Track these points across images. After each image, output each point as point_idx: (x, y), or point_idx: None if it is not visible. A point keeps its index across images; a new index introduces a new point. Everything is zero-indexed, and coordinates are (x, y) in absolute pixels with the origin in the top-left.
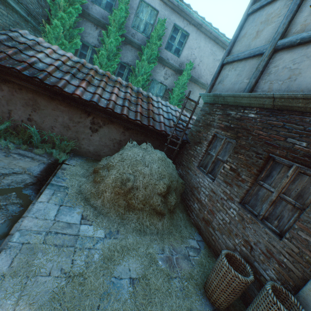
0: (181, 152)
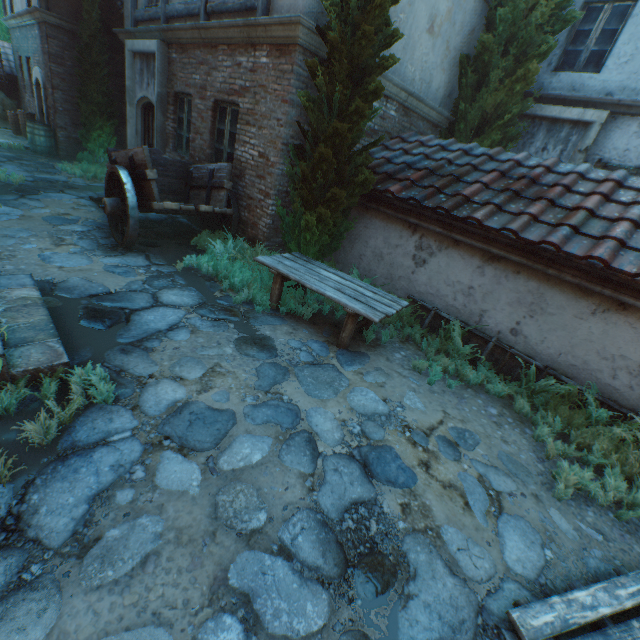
0: (19, 89)
